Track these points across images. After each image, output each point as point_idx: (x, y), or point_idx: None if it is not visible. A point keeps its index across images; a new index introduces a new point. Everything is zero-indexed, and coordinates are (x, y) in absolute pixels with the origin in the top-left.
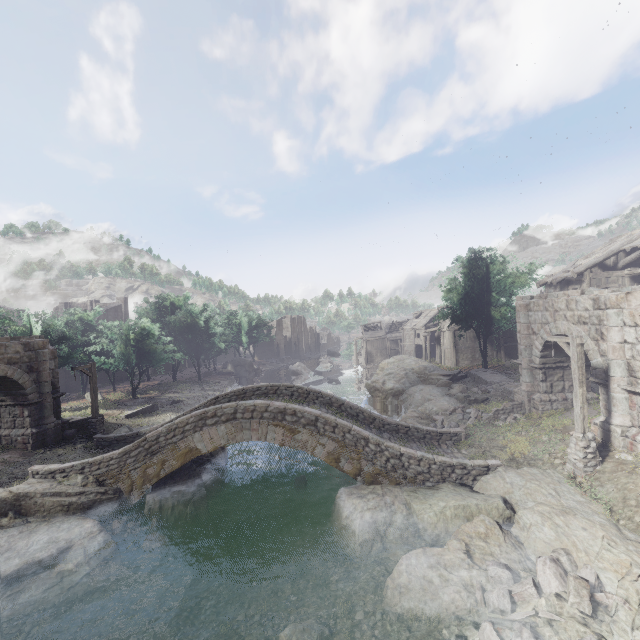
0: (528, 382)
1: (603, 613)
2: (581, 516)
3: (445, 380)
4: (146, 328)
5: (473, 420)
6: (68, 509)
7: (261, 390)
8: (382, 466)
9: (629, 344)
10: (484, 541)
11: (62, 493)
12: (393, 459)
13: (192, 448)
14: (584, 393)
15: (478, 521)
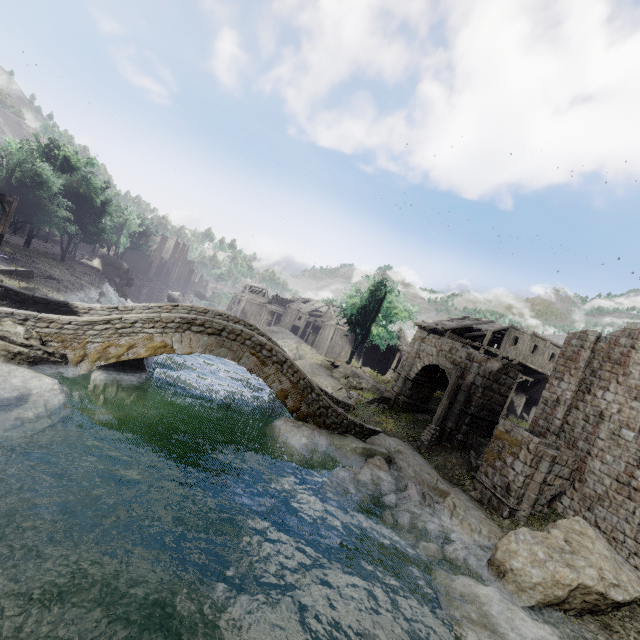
0: (399, 387)
1: (437, 510)
2: (427, 468)
3: (329, 364)
4: (47, 177)
5: (355, 400)
6: (13, 357)
7: (223, 317)
8: (314, 411)
9: (476, 386)
10: (379, 470)
11: (6, 338)
12: (323, 408)
13: (168, 345)
14: (447, 404)
15: (377, 459)
